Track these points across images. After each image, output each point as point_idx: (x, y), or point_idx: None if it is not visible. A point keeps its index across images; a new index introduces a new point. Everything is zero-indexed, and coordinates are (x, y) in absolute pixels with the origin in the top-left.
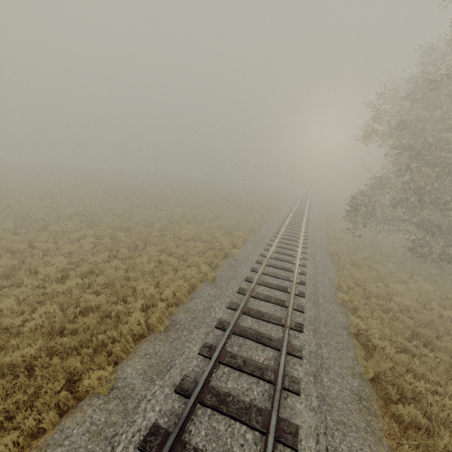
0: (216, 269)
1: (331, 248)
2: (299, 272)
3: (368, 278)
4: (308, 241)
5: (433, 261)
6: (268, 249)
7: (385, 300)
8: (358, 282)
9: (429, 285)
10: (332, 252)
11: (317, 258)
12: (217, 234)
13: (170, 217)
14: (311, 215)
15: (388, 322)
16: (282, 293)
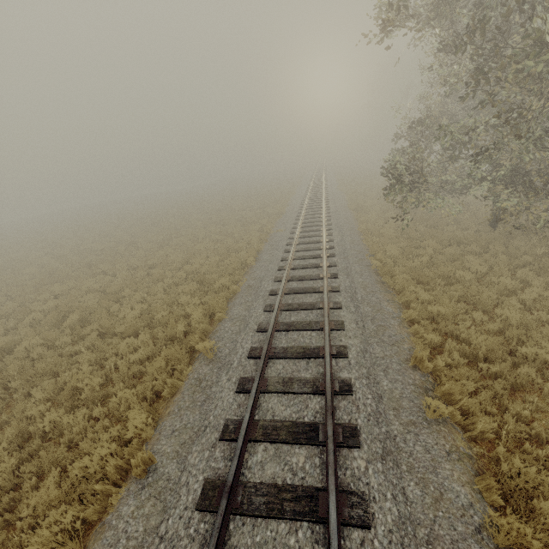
0: (170, 404)
1: (376, 263)
2: (334, 353)
3: (454, 310)
4: (336, 260)
5: (526, 230)
6: (270, 308)
7: (504, 354)
8: (443, 329)
9: (548, 282)
10: (380, 269)
11: (358, 294)
12: (184, 299)
13: (107, 286)
14: (332, 203)
15: (542, 430)
16: (309, 452)
